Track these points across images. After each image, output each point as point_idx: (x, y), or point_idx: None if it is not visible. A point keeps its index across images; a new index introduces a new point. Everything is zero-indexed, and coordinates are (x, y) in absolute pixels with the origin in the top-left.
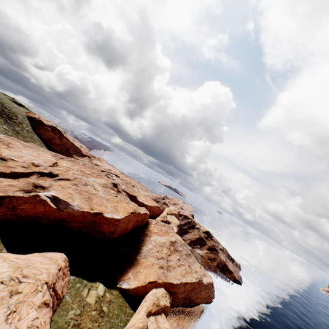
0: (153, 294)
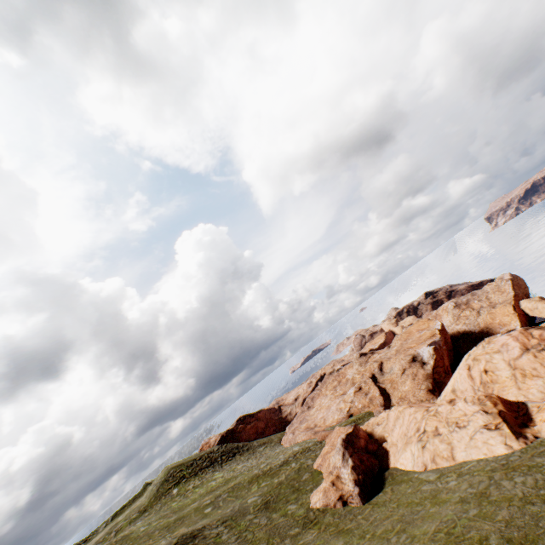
0: (529, 302)
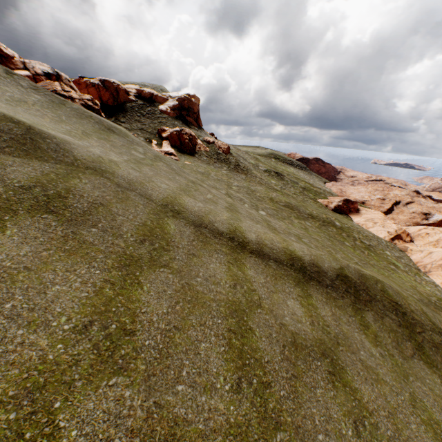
0: None
